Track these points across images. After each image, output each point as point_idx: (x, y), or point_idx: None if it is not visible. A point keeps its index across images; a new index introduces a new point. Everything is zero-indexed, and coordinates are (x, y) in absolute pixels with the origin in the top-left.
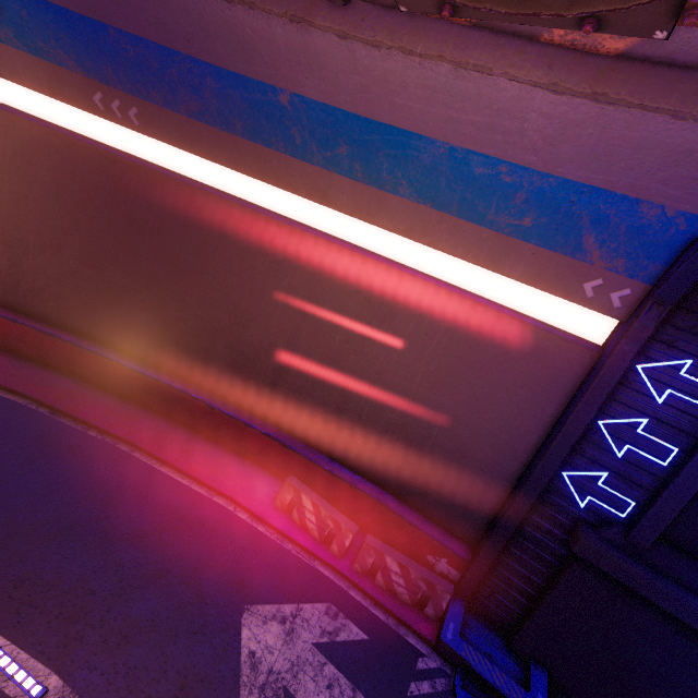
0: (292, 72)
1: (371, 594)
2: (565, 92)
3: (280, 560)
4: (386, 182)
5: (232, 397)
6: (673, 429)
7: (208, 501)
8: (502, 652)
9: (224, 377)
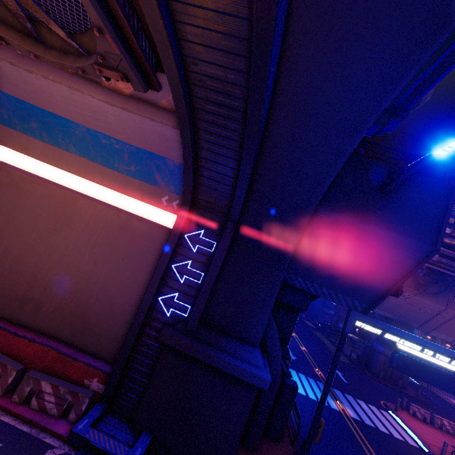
0: None
1: (21, 415)
2: (114, 105)
3: None
4: (62, 144)
5: None
6: (201, 264)
7: None
8: (125, 433)
9: None
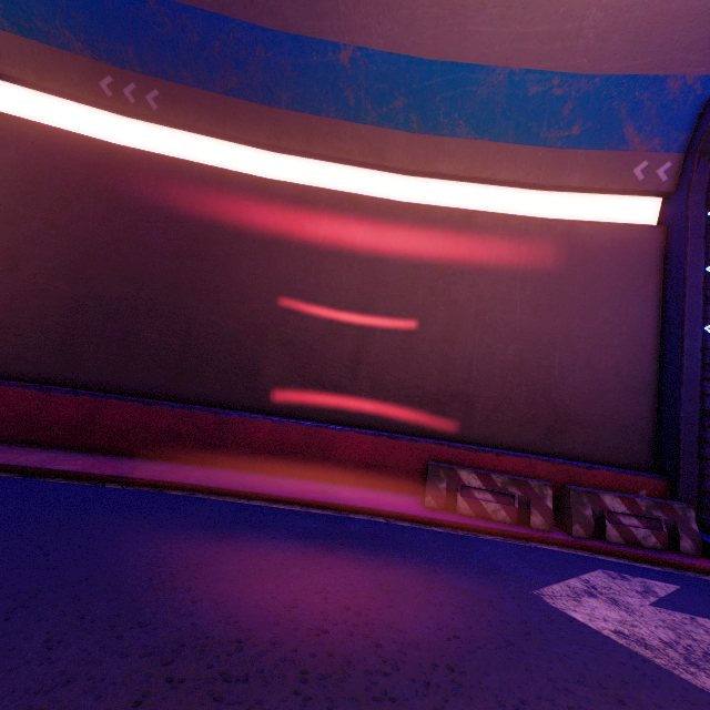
0: (365, 19)
1: (621, 550)
2: None
3: (498, 548)
4: (443, 127)
5: (299, 409)
6: None
7: (347, 518)
8: None
9: (283, 386)
